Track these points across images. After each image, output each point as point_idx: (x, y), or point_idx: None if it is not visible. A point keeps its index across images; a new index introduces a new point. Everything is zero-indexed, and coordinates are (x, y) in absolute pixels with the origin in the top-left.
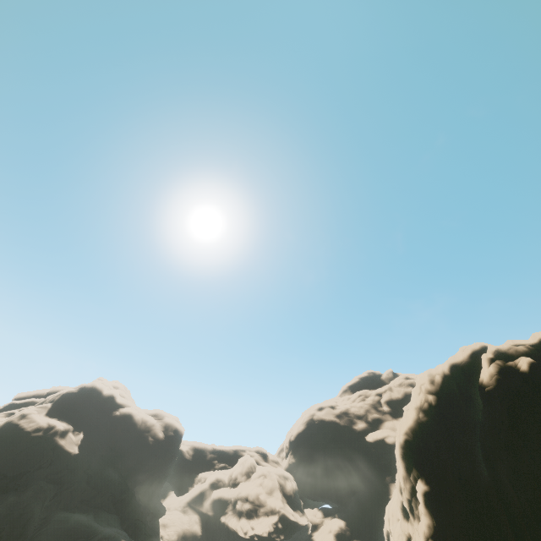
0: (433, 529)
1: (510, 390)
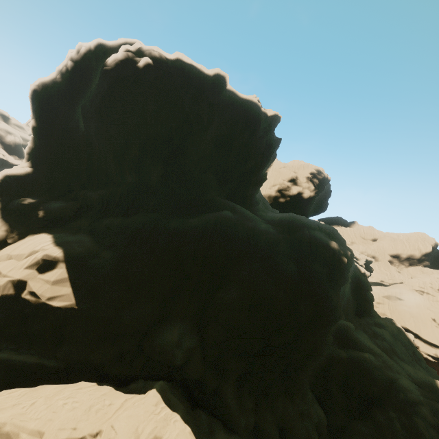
0: (31, 150)
1: (120, 75)
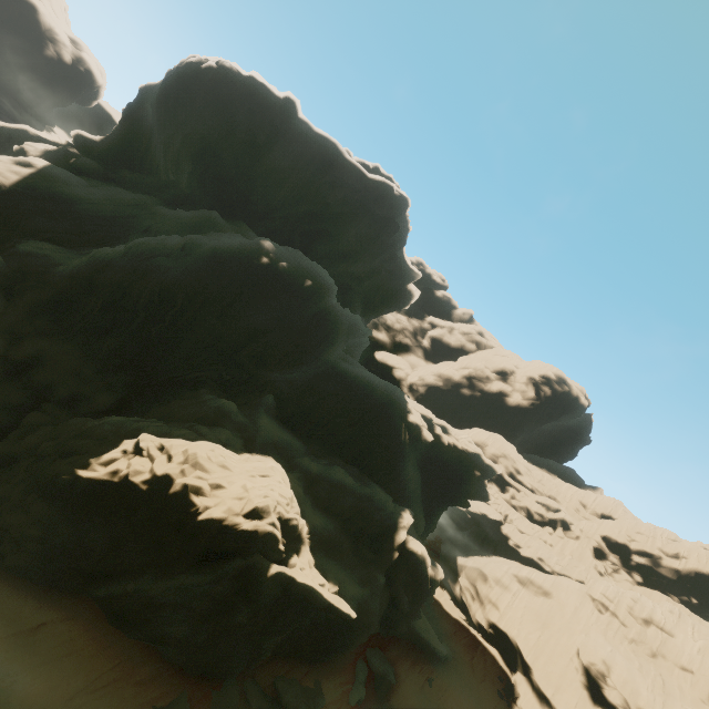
0: (113, 130)
1: (185, 71)
